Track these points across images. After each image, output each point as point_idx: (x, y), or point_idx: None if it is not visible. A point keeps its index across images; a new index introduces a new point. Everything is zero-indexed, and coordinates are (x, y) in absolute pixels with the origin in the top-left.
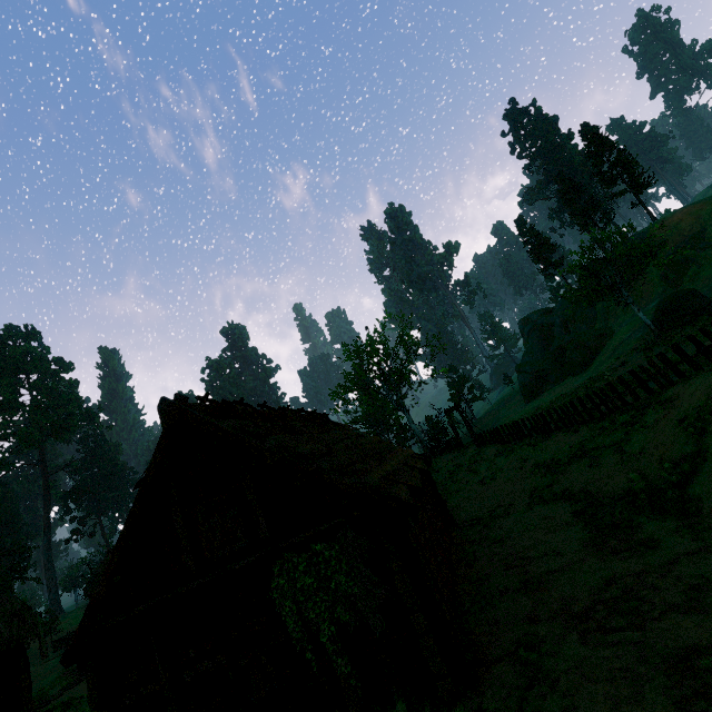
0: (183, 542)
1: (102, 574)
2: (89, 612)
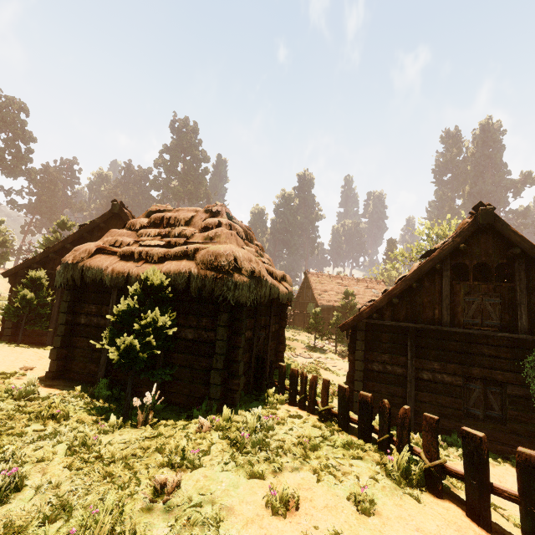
0: (445, 301)
1: (385, 293)
2: (368, 310)
